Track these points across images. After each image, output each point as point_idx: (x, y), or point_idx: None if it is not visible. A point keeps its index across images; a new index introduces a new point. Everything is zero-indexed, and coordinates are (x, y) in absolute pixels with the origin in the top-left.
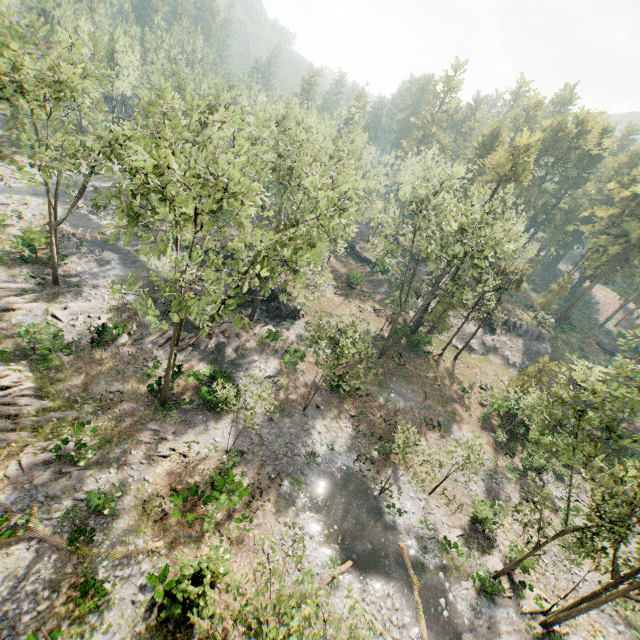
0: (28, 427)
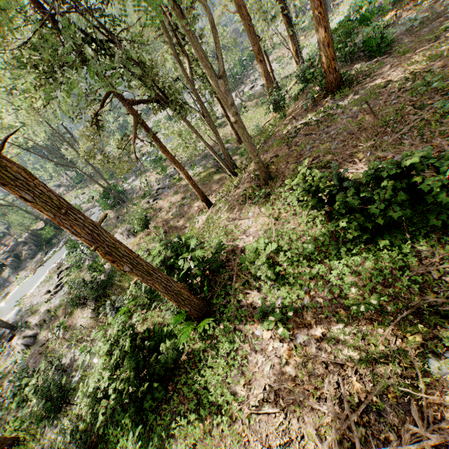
0: None
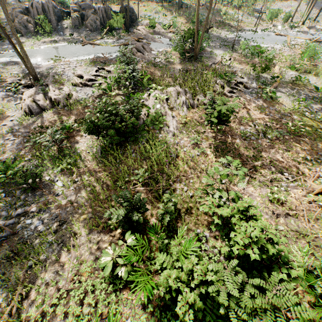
0: (202, 93)
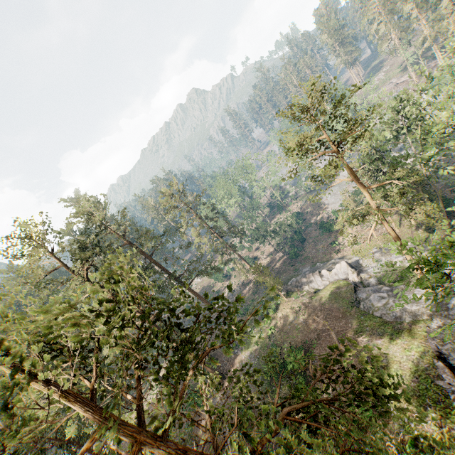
0: None
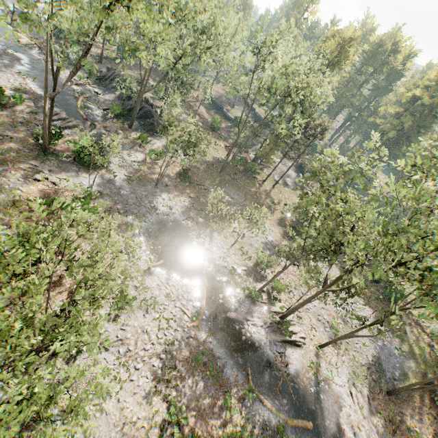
0: None
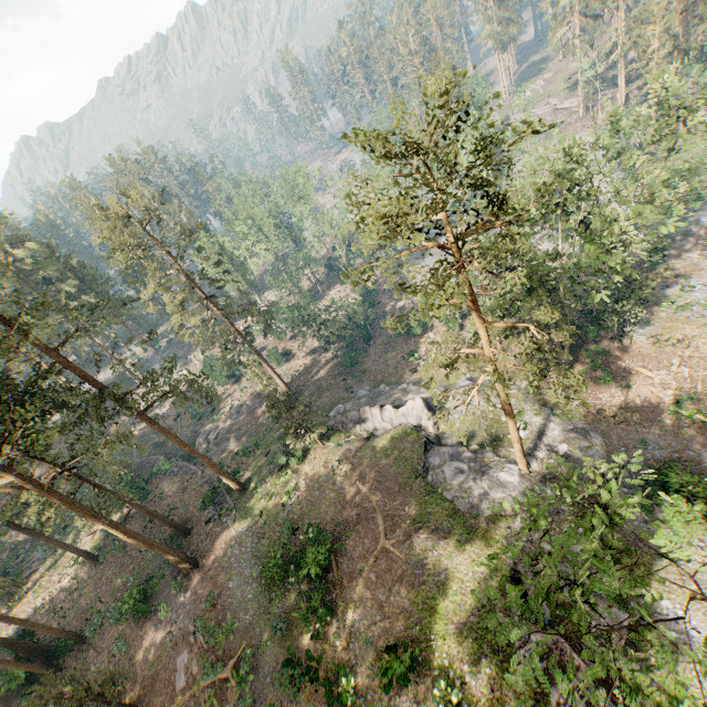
0: None
